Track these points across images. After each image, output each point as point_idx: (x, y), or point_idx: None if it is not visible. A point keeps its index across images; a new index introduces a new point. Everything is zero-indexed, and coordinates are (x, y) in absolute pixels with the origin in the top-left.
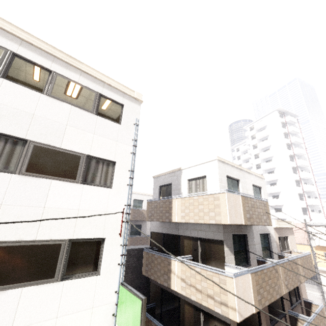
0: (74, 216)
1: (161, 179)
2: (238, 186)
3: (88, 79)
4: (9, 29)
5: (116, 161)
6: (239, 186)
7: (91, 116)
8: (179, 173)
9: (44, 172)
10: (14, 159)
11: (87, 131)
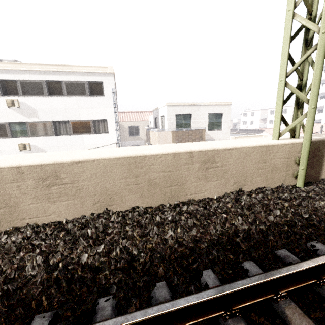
0: (96, 147)
1: (154, 113)
2: (190, 119)
3: (78, 75)
4: (37, 68)
5: (107, 119)
6: (191, 118)
7: (87, 98)
8: (158, 111)
9: (78, 132)
10: (67, 129)
11: (88, 108)
